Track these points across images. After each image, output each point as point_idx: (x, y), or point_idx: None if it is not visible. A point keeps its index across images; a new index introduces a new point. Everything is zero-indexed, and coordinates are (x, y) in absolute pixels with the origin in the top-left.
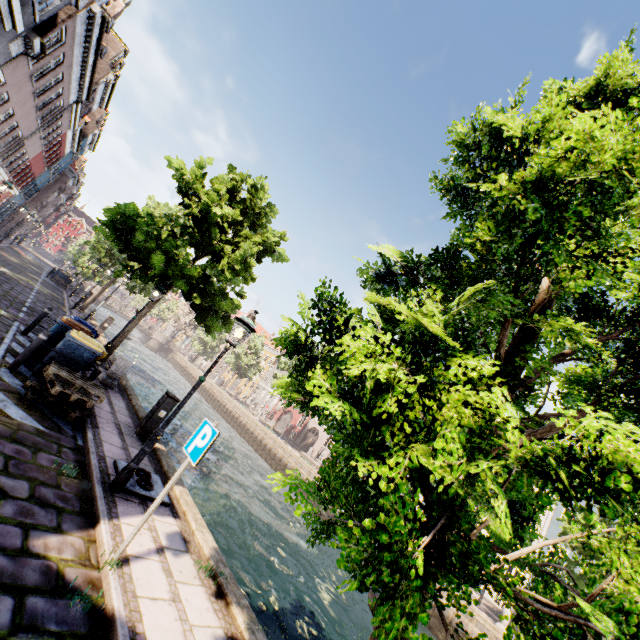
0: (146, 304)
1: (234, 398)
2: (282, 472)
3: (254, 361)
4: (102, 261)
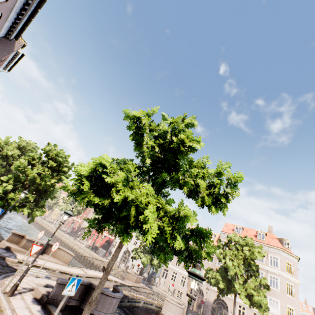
0: None
1: (43, 219)
2: (60, 244)
3: (55, 201)
4: None
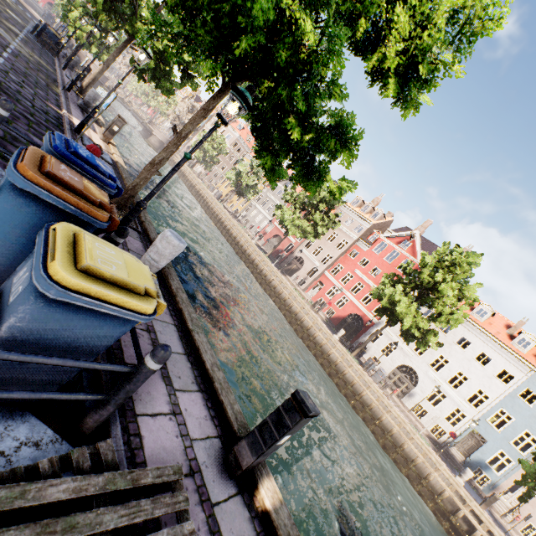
0: (211, 128)
1: (232, 216)
2: (275, 299)
3: (254, 182)
4: (99, 18)
